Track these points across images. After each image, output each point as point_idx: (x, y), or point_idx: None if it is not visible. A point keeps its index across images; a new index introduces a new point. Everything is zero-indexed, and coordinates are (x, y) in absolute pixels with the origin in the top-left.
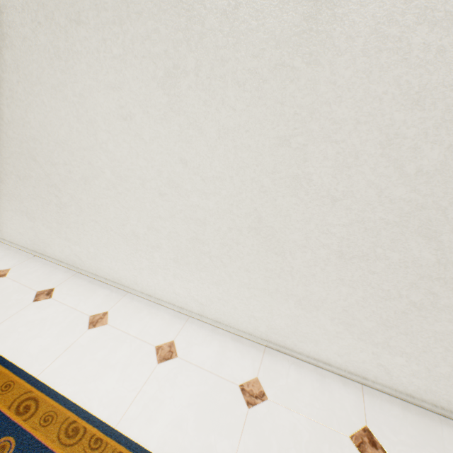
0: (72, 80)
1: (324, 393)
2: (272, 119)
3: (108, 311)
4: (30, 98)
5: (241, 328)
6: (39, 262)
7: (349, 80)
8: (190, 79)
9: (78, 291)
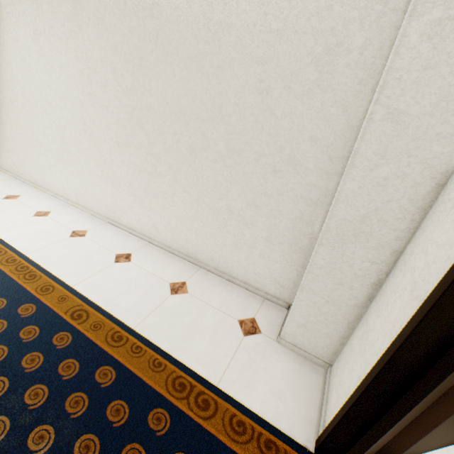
0: None
1: (122, 241)
2: (75, 60)
3: (21, 195)
4: None
5: (96, 211)
6: None
7: (94, 39)
8: (43, 37)
9: (9, 185)
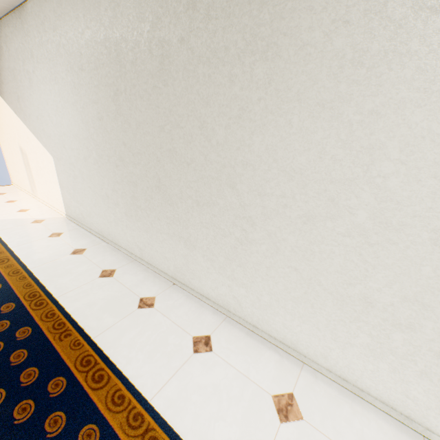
0: (366, 92)
1: None
2: None
3: (293, 393)
4: (267, 118)
5: None
6: (181, 293)
7: None
8: None
9: (239, 347)
